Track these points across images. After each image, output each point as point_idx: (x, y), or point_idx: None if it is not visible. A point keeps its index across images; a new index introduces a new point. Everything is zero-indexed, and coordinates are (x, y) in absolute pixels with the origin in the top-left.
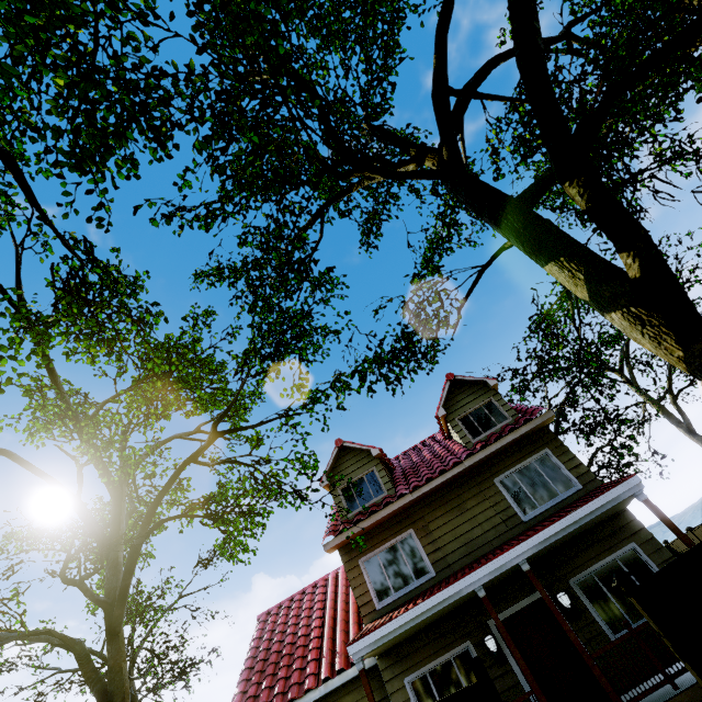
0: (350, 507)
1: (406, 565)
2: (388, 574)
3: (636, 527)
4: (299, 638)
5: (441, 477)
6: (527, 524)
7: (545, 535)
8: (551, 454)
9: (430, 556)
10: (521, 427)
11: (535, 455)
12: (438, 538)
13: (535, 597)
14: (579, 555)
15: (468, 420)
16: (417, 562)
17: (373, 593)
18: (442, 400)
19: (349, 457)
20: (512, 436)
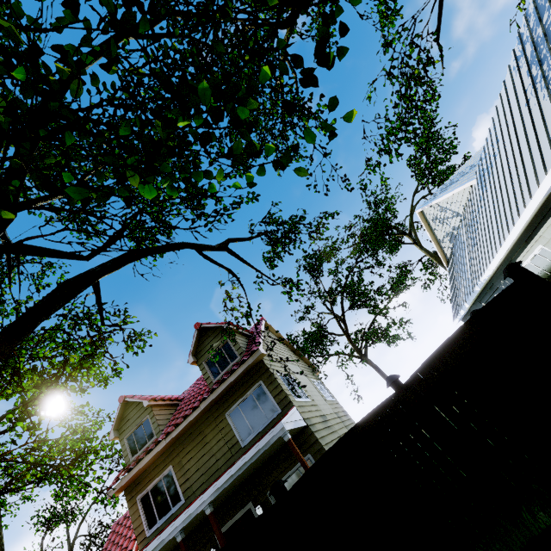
0: (132, 452)
1: (167, 496)
2: (156, 505)
3: (312, 440)
4: None
5: (185, 422)
6: (244, 449)
7: (219, 484)
8: (263, 385)
9: (182, 487)
10: (239, 368)
11: (253, 388)
12: (187, 470)
13: (245, 510)
14: (275, 470)
15: (212, 362)
16: (174, 492)
17: (145, 524)
18: (191, 349)
19: (132, 409)
20: (233, 377)
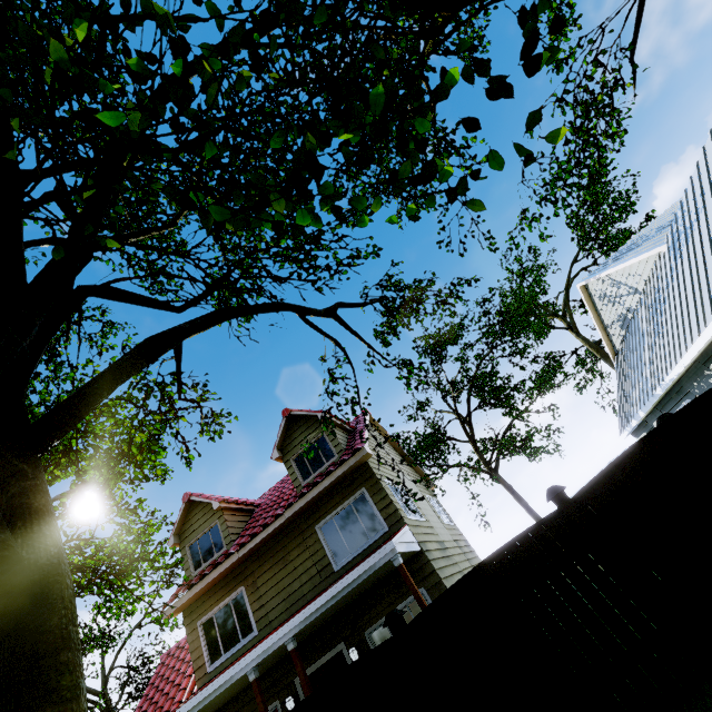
0: (195, 565)
1: (236, 624)
2: (221, 634)
3: (428, 570)
4: (173, 689)
5: (264, 532)
6: (337, 574)
7: (307, 613)
8: (366, 494)
9: (255, 614)
10: (337, 469)
11: (353, 496)
12: (263, 594)
13: (335, 651)
14: (377, 604)
15: (302, 460)
16: (245, 620)
17: (206, 656)
18: (277, 441)
19: (197, 511)
20: (328, 480)
